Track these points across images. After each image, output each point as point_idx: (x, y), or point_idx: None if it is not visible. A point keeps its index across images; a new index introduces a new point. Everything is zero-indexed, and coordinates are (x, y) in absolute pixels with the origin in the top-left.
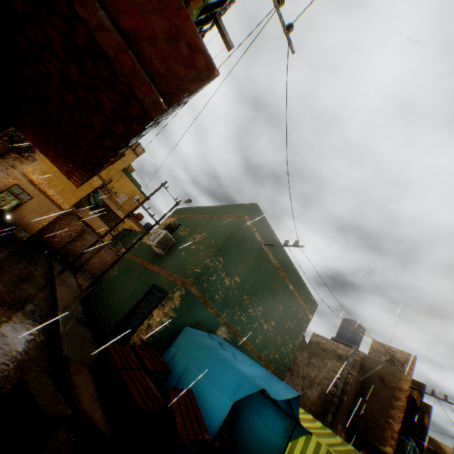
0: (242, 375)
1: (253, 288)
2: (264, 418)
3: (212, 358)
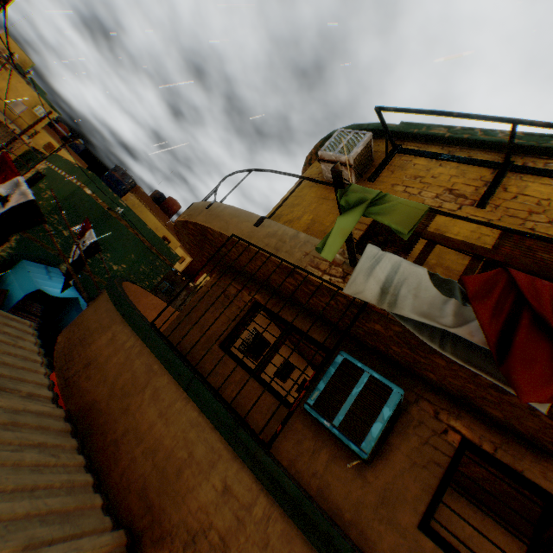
0: (35, 284)
1: (98, 240)
2: (80, 313)
3: (27, 277)
